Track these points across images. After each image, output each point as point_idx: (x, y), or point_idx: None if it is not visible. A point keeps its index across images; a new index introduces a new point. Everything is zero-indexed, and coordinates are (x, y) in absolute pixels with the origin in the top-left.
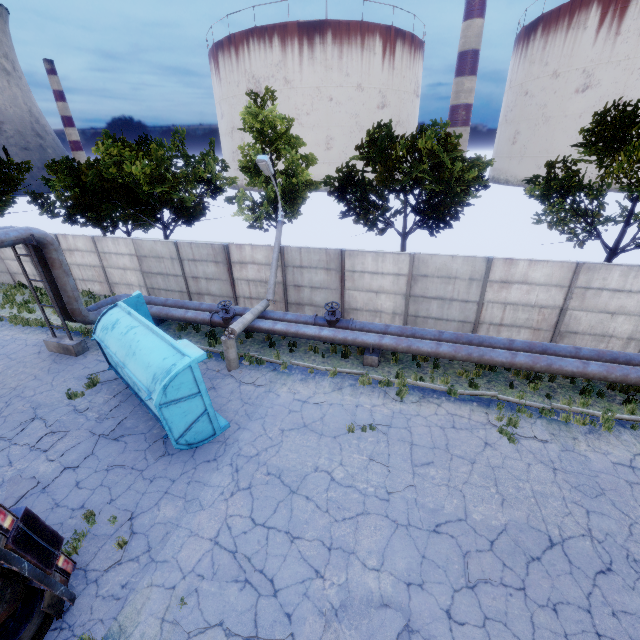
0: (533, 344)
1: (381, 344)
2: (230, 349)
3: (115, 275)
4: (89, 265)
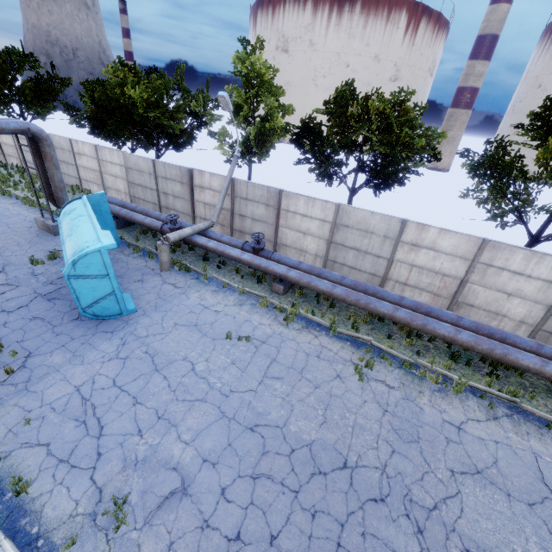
0: (420, 305)
1: (287, 276)
2: (163, 253)
3: (109, 181)
4: (91, 169)
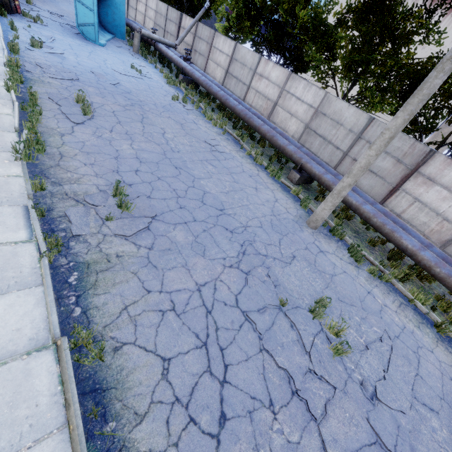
0: (238, 99)
1: (186, 68)
2: (135, 38)
3: (147, 22)
4: (142, 13)
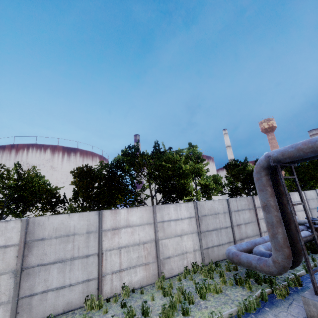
0: None
1: None
2: None
3: (169, 246)
4: (137, 243)
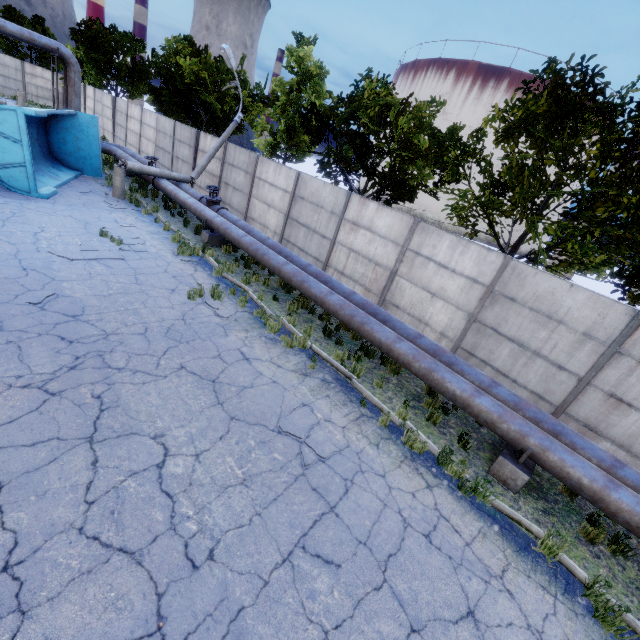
0: (323, 274)
1: (212, 221)
2: (116, 176)
3: (144, 144)
4: (135, 132)
